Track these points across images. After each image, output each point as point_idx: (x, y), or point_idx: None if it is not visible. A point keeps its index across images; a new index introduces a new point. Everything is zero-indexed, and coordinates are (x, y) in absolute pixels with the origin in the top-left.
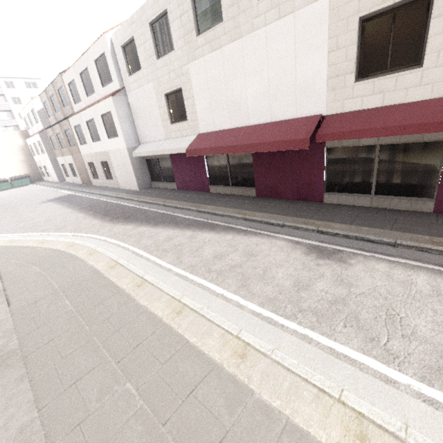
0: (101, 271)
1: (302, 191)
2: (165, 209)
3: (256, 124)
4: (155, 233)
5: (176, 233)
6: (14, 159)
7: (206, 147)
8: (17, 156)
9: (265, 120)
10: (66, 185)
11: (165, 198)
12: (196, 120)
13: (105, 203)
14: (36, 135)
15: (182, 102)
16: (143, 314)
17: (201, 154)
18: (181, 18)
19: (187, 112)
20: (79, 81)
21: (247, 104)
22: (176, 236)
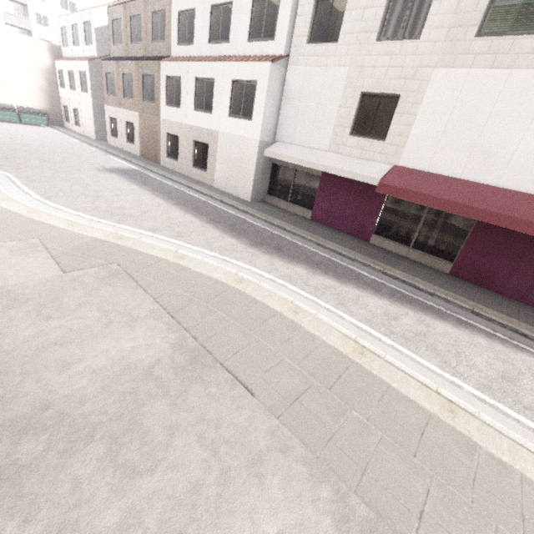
0: (351, 357)
1: (533, 293)
2: (324, 251)
3: (509, 188)
4: (355, 296)
5: (391, 307)
6: (31, 82)
7: (421, 192)
8: (36, 80)
9: (529, 189)
10: (112, 149)
11: (308, 230)
12: (402, 147)
13: (212, 206)
14: (82, 61)
15: (387, 113)
16: (528, 485)
17: (407, 197)
18: (462, 0)
19: (391, 130)
20: (206, 16)
21: (510, 159)
22: (397, 313)
